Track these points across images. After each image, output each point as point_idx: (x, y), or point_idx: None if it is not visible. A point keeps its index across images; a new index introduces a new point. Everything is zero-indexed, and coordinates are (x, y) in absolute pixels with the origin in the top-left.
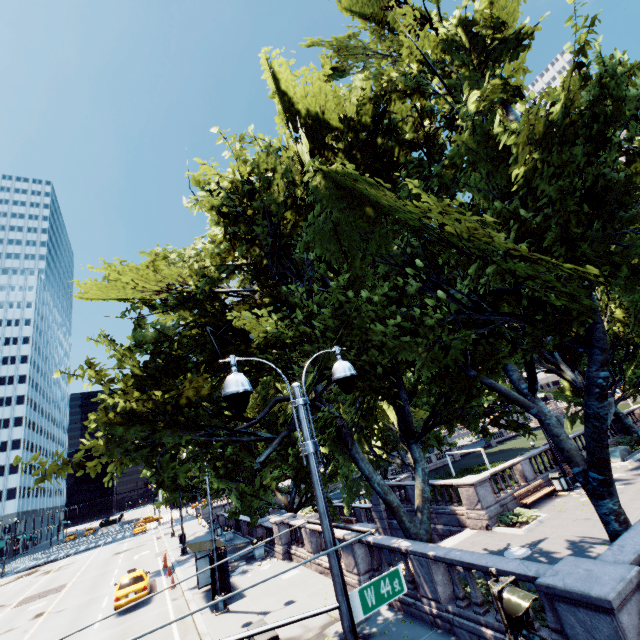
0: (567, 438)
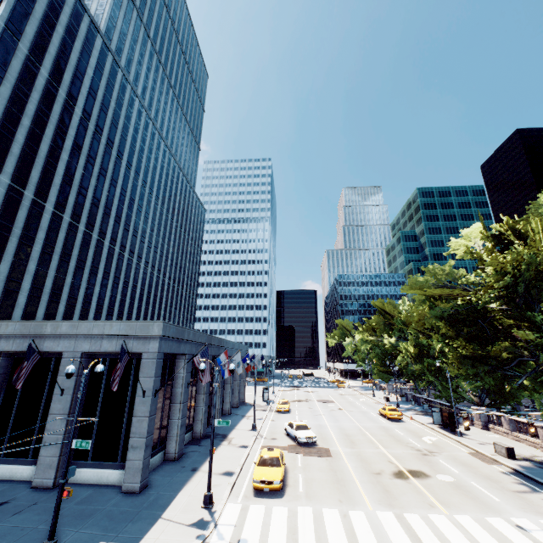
0: None
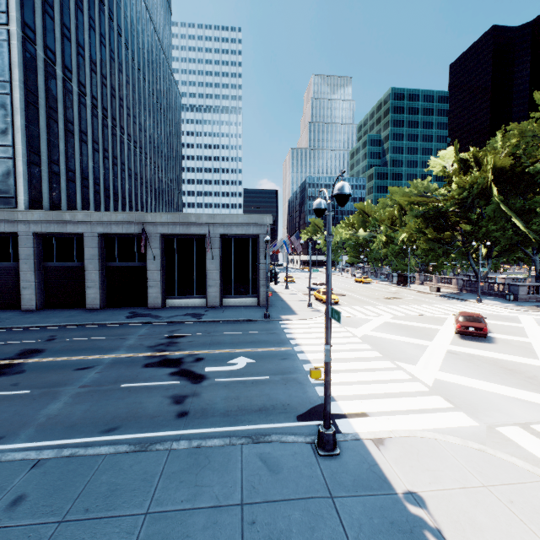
0: (538, 267)
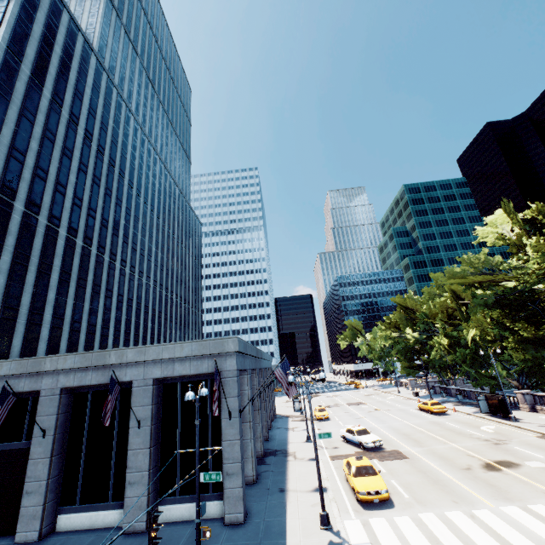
0: None
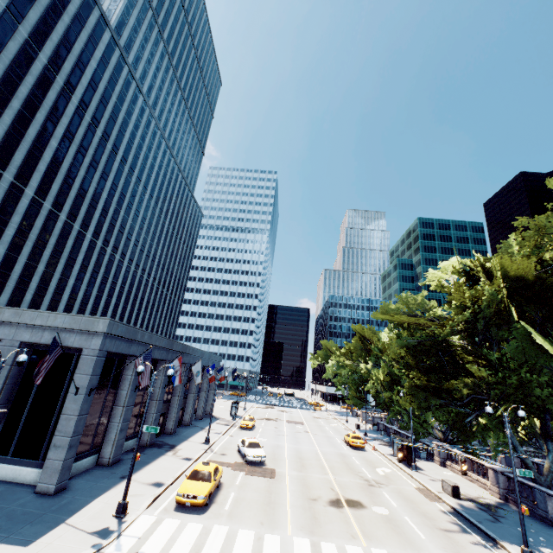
0: None
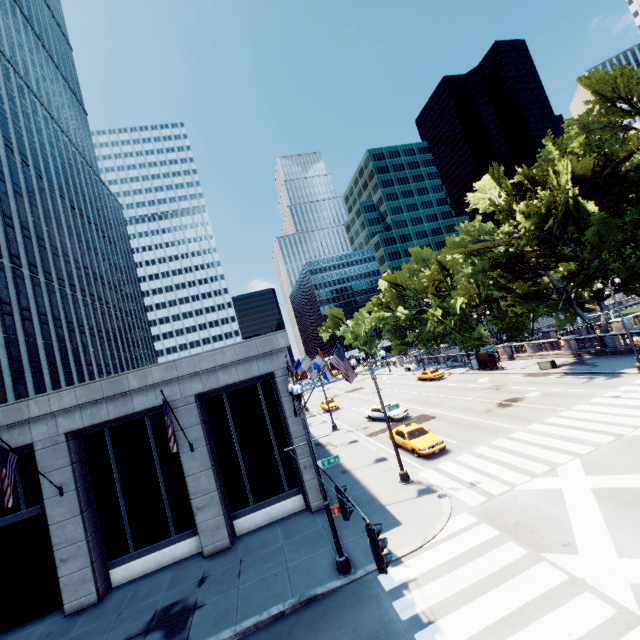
0: None
